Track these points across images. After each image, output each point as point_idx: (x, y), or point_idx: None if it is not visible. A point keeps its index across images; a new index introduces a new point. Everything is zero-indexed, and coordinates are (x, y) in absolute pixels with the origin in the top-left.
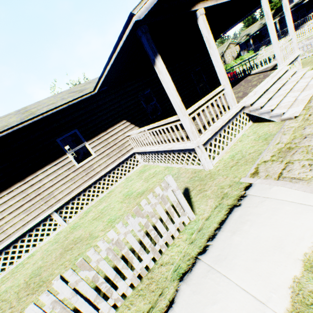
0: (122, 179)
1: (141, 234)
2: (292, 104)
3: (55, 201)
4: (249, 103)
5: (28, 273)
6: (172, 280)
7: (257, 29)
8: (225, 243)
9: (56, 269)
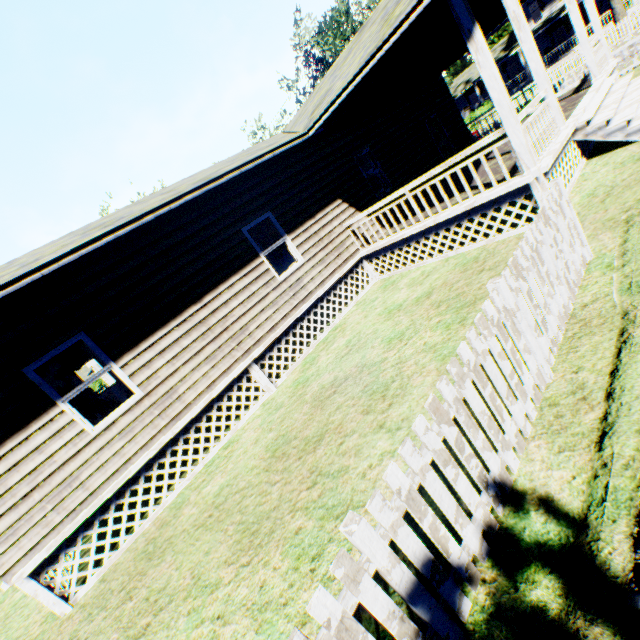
0: (349, 308)
1: (553, 252)
2: None
3: (251, 342)
4: (586, 120)
5: (258, 452)
6: (637, 293)
7: None
8: None
9: (332, 416)
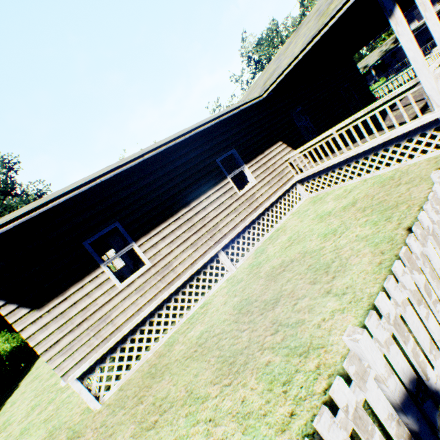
0: (286, 216)
1: None
2: None
3: (220, 236)
4: None
5: (227, 310)
6: None
7: (377, 57)
8: None
9: (284, 286)
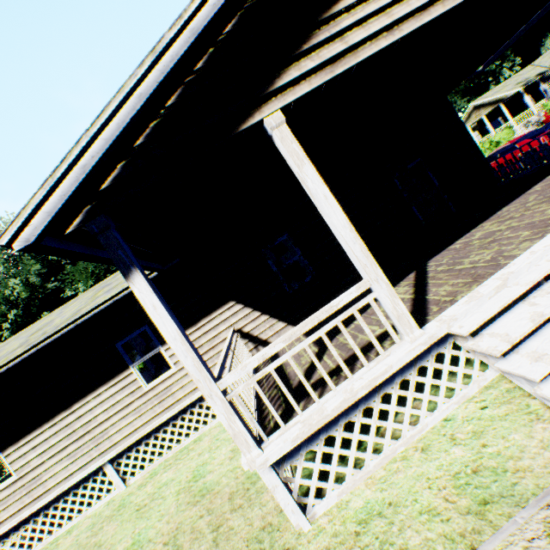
0: None
1: None
2: None
3: (110, 444)
4: (459, 333)
5: None
6: None
7: None
8: None
9: None
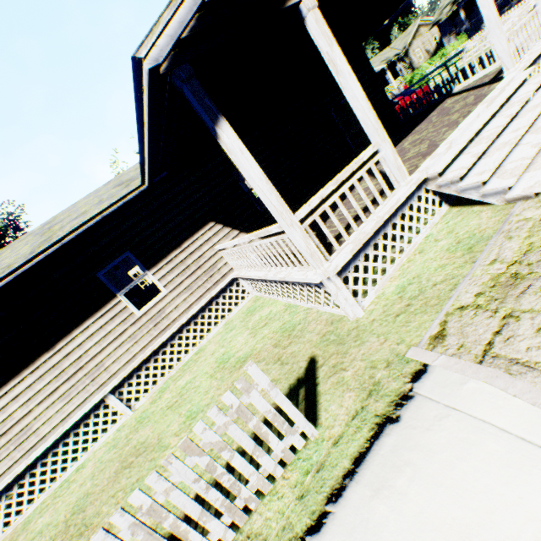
0: (219, 326)
1: (201, 485)
2: (532, 163)
3: (108, 376)
4: (435, 173)
5: (72, 503)
6: None
7: None
8: (358, 516)
9: (106, 505)
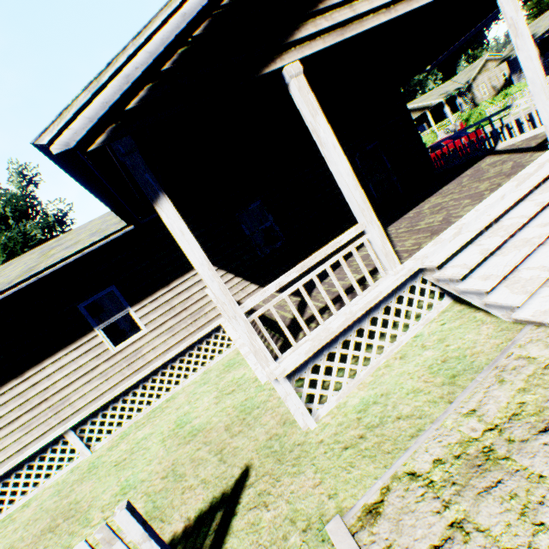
0: (198, 373)
1: None
2: None
3: (72, 411)
4: (431, 266)
5: None
6: None
7: None
8: None
9: None
